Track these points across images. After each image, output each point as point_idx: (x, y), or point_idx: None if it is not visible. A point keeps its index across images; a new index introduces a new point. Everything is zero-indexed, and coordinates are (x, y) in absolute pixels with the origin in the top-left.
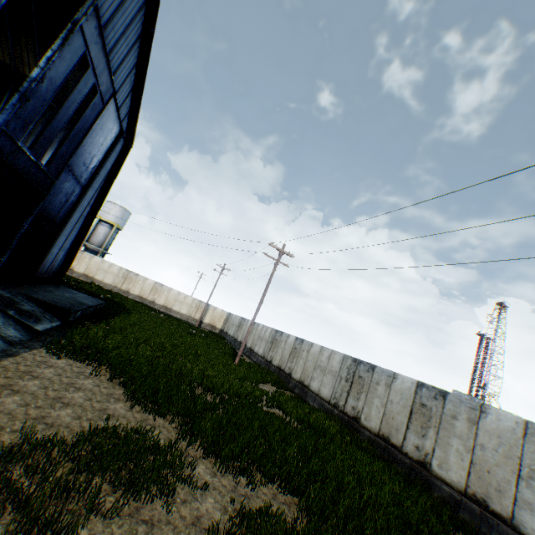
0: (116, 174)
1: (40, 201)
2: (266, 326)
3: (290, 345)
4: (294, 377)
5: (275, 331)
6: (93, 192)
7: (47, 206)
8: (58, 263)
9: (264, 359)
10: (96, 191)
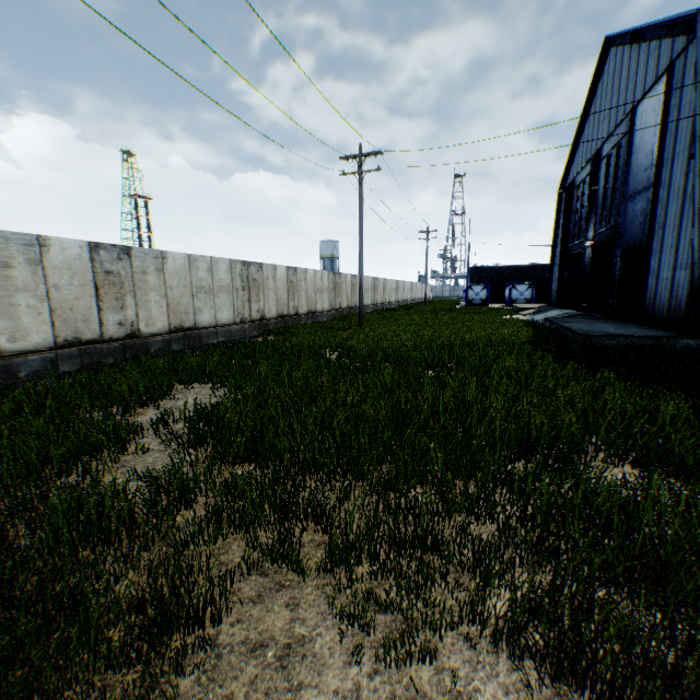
0: (699, 79)
1: (618, 244)
2: (206, 257)
3: (284, 281)
4: (303, 312)
5: (244, 265)
6: (684, 157)
7: (629, 240)
8: (685, 293)
9: (248, 322)
10: (691, 145)
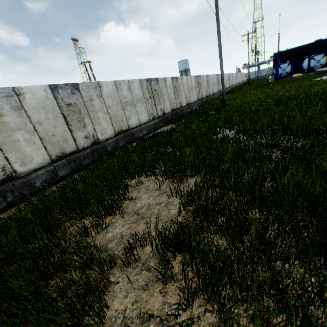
0: None
1: None
2: (125, 81)
3: (171, 87)
4: (184, 105)
5: (148, 81)
6: None
7: None
8: None
9: (156, 118)
10: None
